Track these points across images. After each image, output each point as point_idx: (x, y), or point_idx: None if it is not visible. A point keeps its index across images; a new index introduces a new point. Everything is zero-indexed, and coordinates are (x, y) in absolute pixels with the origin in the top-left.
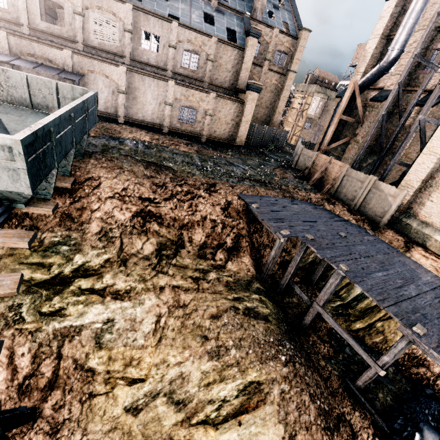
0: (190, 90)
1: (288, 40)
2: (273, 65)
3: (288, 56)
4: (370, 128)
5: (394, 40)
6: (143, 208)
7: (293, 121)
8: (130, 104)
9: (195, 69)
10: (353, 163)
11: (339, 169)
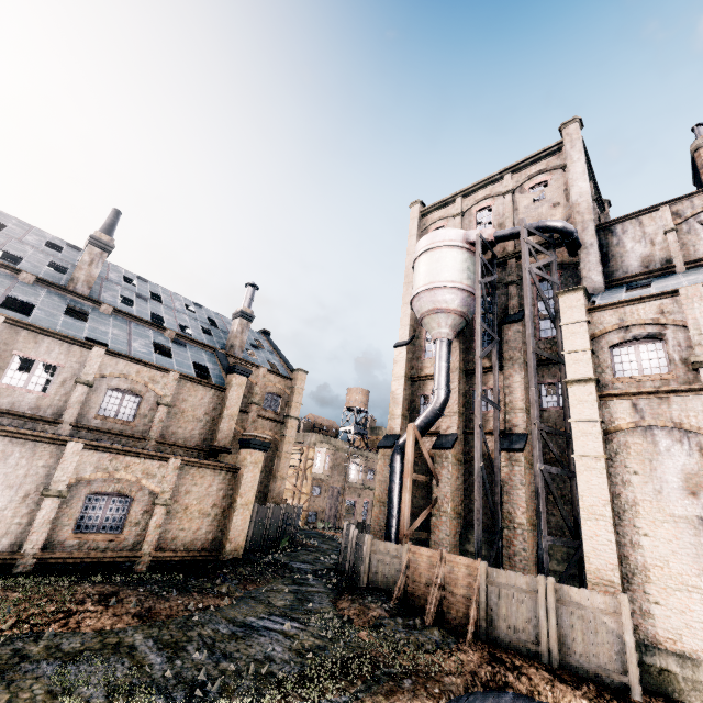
0: (121, 457)
1: (280, 380)
2: (264, 410)
3: (283, 399)
4: (452, 487)
5: (436, 380)
6: None
7: (293, 486)
8: None
9: (130, 418)
10: (476, 554)
11: (468, 572)
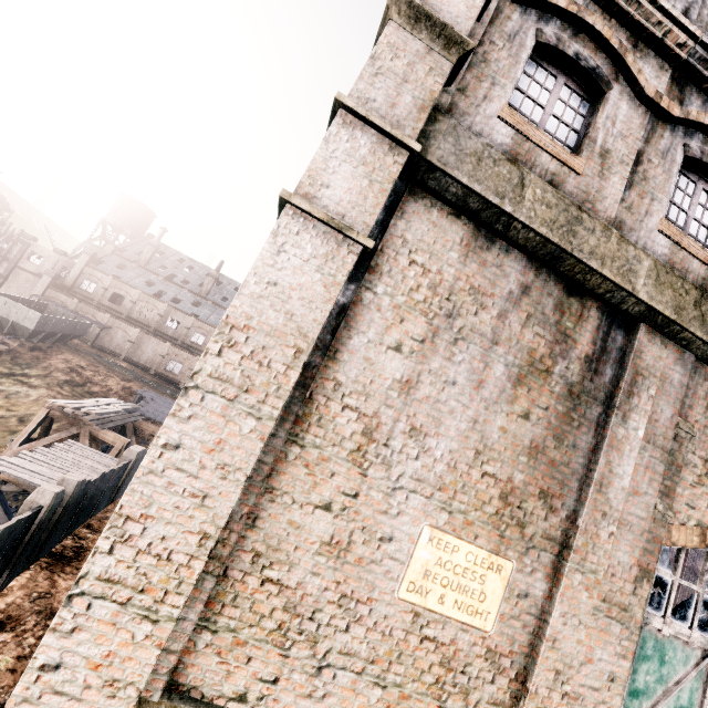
0: (181, 351)
1: None
2: None
3: None
4: None
5: None
6: (76, 367)
7: None
8: (134, 350)
9: (201, 344)
10: None
11: None
